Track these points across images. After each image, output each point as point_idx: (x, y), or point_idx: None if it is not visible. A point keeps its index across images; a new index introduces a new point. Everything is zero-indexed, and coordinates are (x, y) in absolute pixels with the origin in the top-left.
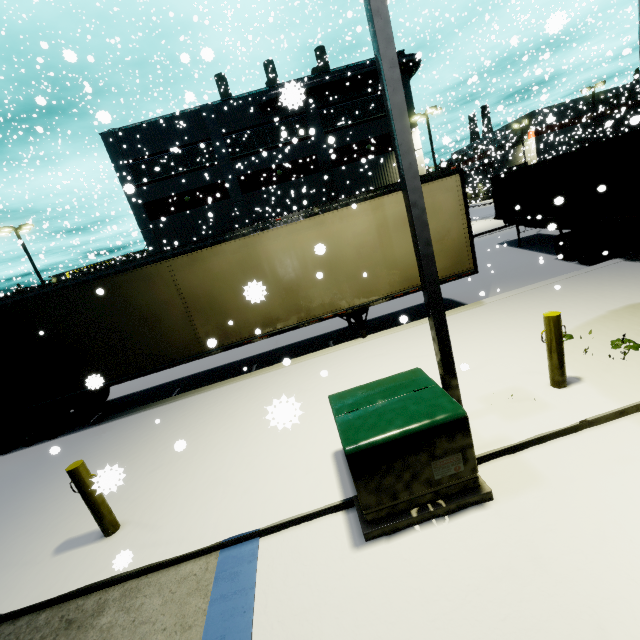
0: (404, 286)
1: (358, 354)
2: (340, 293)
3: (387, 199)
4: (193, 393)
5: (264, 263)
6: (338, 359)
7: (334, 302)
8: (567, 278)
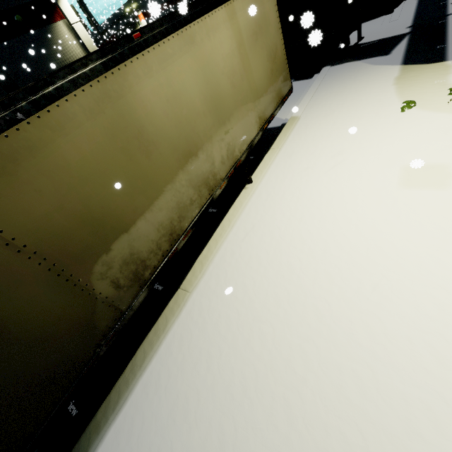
0: (266, 115)
1: (278, 195)
2: (231, 141)
3: (236, 4)
4: (135, 376)
5: (147, 124)
6: (267, 210)
7: (230, 154)
8: (319, 84)
